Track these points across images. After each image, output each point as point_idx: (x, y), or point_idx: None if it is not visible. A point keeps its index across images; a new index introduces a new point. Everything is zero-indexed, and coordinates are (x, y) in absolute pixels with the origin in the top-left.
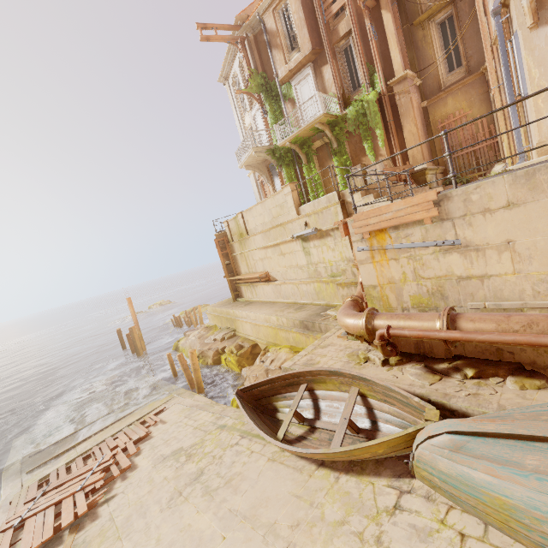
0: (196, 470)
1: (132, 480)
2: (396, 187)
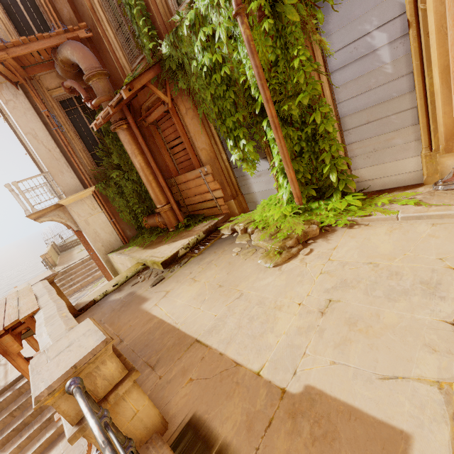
0: None
1: None
2: (90, 264)
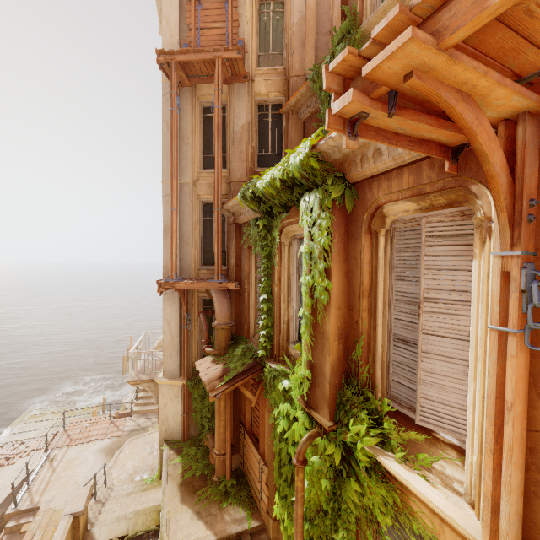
0: (7, 485)
1: (4, 472)
2: None
